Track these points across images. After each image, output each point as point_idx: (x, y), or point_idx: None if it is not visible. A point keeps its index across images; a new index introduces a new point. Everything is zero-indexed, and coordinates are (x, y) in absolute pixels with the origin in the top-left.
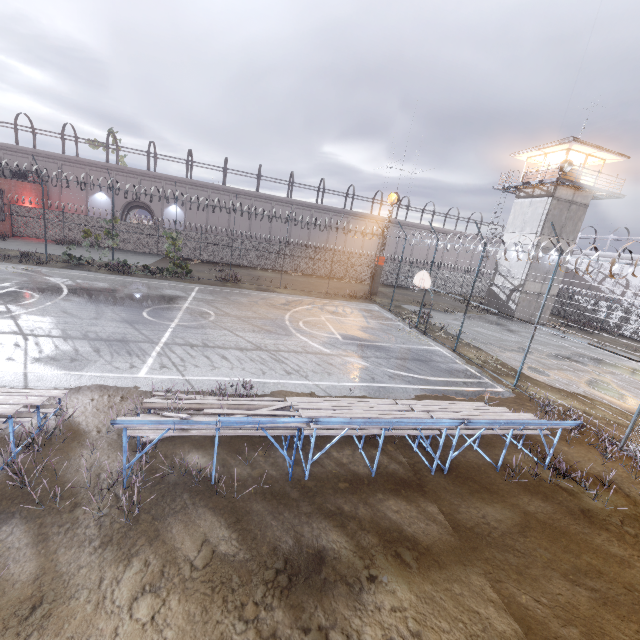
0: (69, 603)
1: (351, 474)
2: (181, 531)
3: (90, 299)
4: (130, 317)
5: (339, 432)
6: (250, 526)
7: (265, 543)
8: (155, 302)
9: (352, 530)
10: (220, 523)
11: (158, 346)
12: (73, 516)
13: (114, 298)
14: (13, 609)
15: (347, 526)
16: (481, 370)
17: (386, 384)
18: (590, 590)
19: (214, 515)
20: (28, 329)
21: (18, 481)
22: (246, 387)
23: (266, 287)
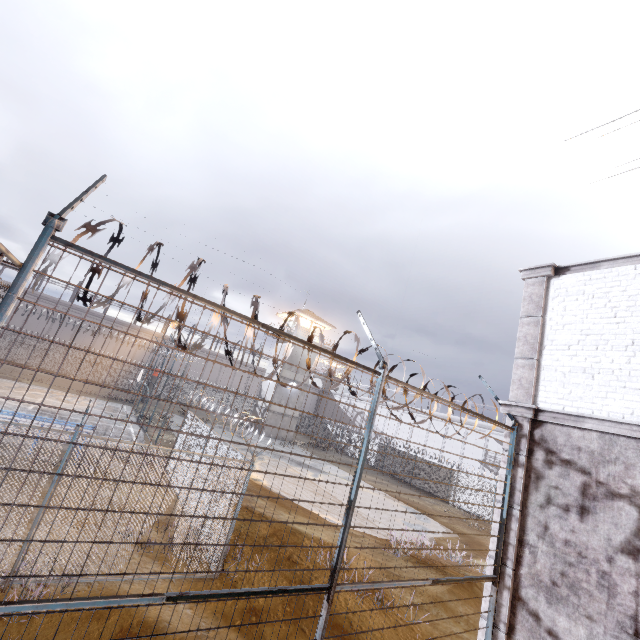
0: None
1: None
2: None
3: None
4: None
5: None
6: None
7: None
8: None
9: None
10: None
11: None
12: None
13: None
14: None
15: None
16: (145, 440)
17: None
18: None
19: None
20: None
21: None
22: None
23: (14, 377)
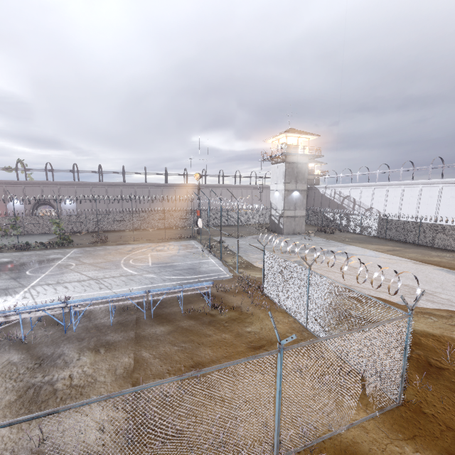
0: None
1: (101, 326)
2: None
3: None
4: (16, 275)
5: (91, 307)
6: (33, 352)
7: (37, 356)
8: (38, 264)
9: (83, 345)
10: (19, 353)
11: (27, 288)
12: None
13: (11, 266)
14: None
15: (82, 345)
16: (227, 267)
17: (157, 284)
18: (180, 347)
19: (18, 351)
20: None
21: None
22: (65, 298)
23: (124, 242)
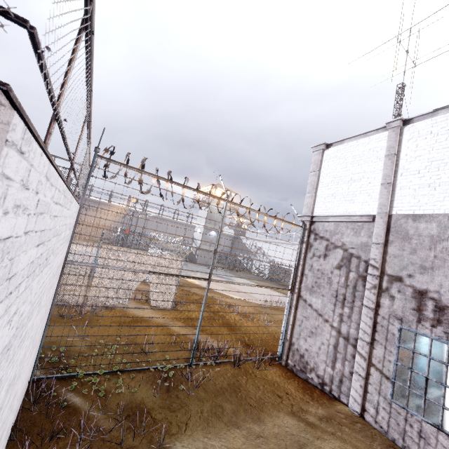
0: None
1: None
2: None
3: None
4: None
5: None
6: None
7: None
8: None
9: None
10: None
11: None
12: None
13: None
14: None
15: None
16: None
17: None
18: None
19: None
20: None
21: None
22: None
23: None
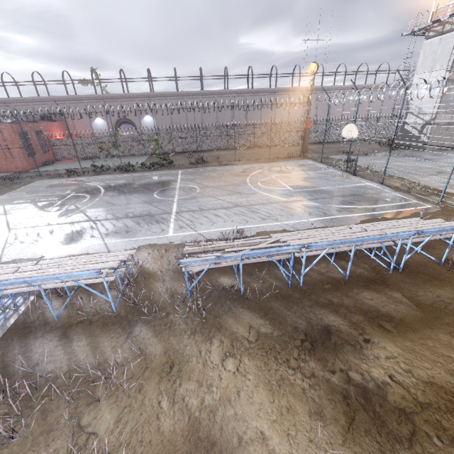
0: (188, 364)
1: (330, 279)
2: (234, 322)
3: (119, 192)
4: (147, 199)
5: (319, 252)
6: (275, 316)
7: (288, 325)
8: (158, 187)
9: (343, 313)
10: (255, 316)
11: (172, 215)
12: (169, 319)
13: (132, 189)
14: (160, 368)
15: (339, 311)
16: (408, 194)
17: (336, 216)
18: None
19: (250, 312)
20: (93, 217)
21: (131, 304)
22: (240, 232)
23: (225, 162)
